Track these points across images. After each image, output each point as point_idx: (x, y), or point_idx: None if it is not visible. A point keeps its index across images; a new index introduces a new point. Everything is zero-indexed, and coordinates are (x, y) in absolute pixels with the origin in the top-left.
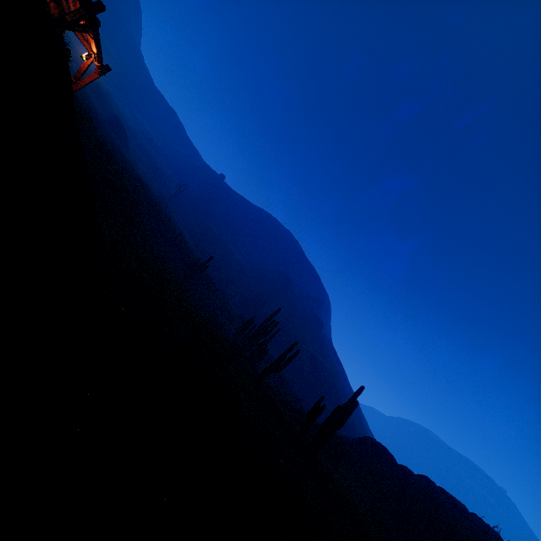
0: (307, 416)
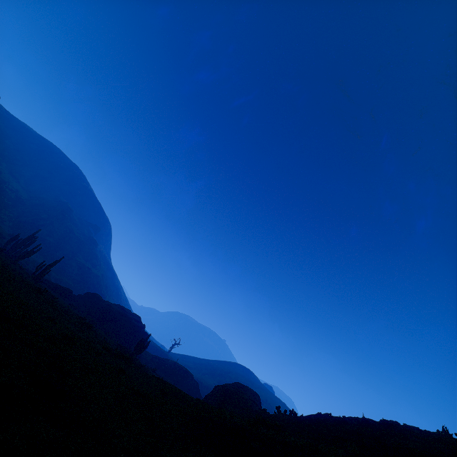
0: (36, 268)
